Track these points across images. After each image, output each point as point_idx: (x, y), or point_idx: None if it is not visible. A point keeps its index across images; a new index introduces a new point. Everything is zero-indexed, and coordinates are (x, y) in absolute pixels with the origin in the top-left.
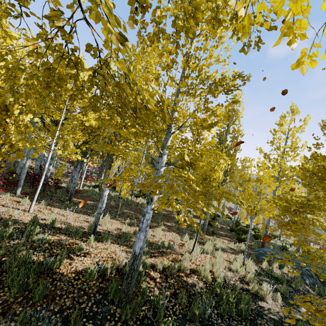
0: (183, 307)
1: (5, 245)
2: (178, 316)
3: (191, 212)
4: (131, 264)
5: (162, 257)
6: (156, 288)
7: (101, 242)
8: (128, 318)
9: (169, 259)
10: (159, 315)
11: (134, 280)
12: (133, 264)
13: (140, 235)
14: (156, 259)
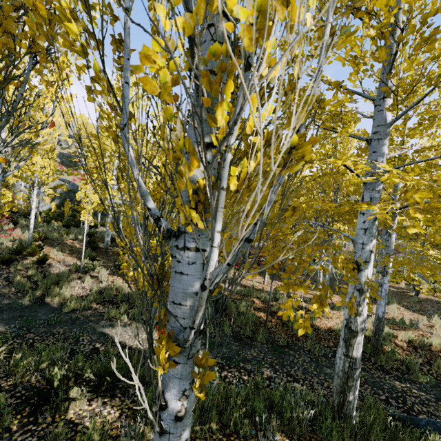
0: (440, 373)
1: (272, 304)
2: (436, 377)
3: (440, 290)
4: (376, 324)
5: (405, 332)
6: (404, 353)
7: (335, 310)
8: (382, 364)
9: (414, 334)
10: (414, 370)
11: (381, 339)
12: (378, 324)
13: (380, 302)
14: (397, 331)
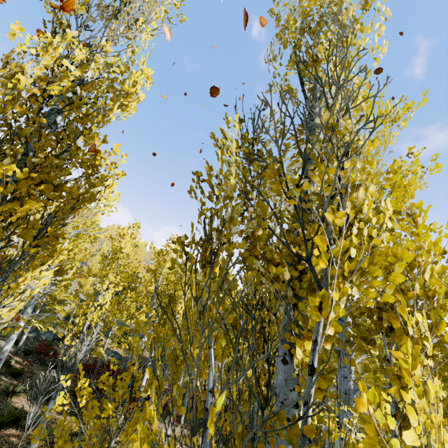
0: None
1: None
2: None
3: None
4: None
5: None
6: None
7: None
8: None
9: None
10: None
11: None
12: None
13: None
14: None
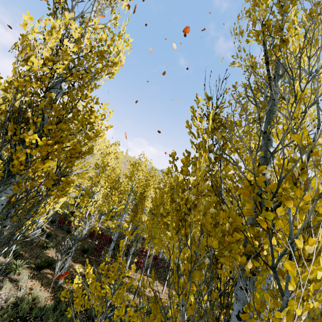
0: None
1: None
2: None
3: None
4: None
5: None
6: None
7: None
8: None
9: None
10: None
11: None
12: None
13: None
14: None
